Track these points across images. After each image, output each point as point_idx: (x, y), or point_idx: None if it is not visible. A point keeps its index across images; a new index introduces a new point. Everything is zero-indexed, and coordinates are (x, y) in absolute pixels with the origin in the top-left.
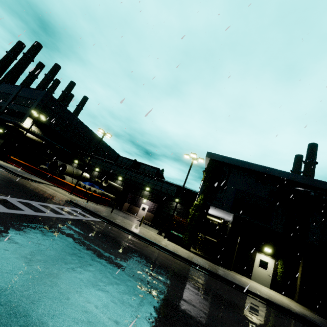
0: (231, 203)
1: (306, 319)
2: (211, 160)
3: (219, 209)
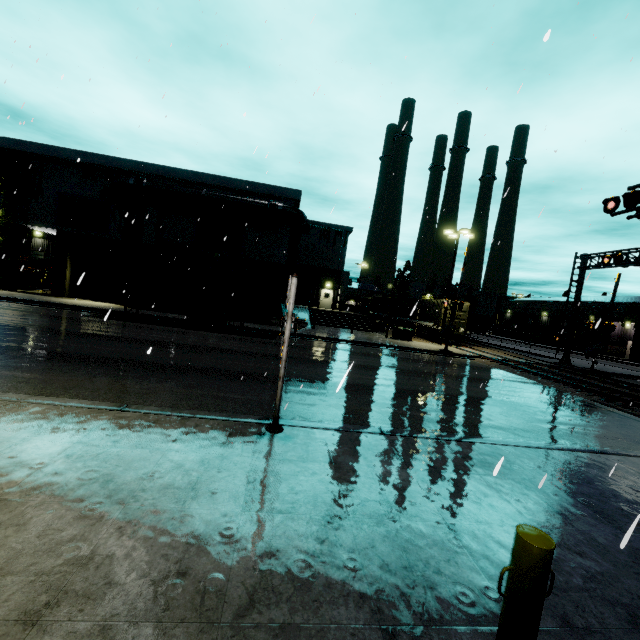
0: (56, 215)
1: (81, 307)
2: (2, 149)
3: (39, 227)
